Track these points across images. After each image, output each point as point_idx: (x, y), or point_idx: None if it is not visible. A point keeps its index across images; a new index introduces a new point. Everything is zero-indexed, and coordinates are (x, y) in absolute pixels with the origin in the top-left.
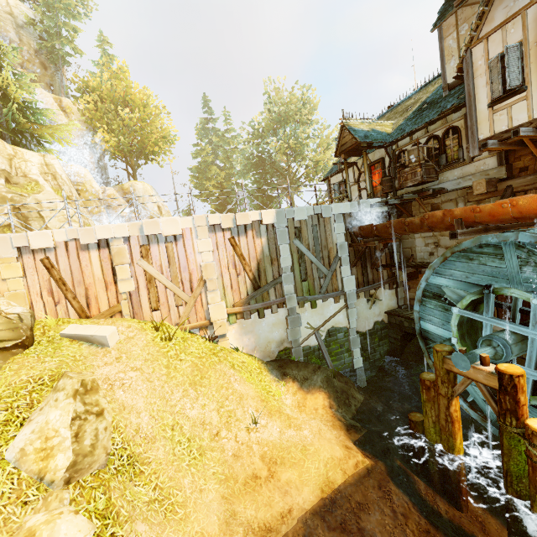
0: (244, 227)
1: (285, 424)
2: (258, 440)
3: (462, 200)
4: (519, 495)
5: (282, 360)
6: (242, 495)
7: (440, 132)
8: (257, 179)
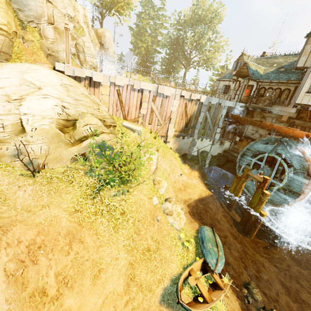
0: (192, 100)
1: (187, 178)
2: (181, 179)
3: (275, 119)
4: (251, 207)
5: (184, 157)
6: (177, 192)
7: (282, 88)
8: (170, 53)
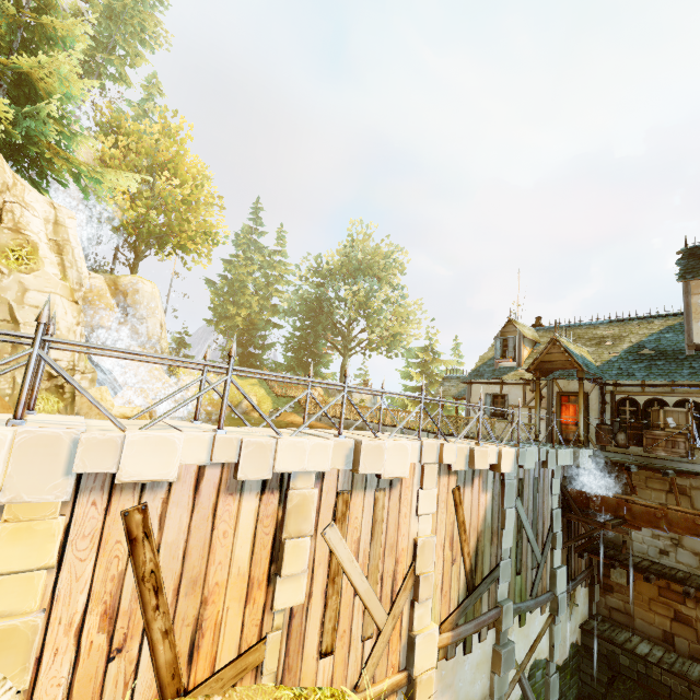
0: (472, 471)
1: None
2: None
3: None
4: None
5: None
6: None
7: None
8: (304, 327)
